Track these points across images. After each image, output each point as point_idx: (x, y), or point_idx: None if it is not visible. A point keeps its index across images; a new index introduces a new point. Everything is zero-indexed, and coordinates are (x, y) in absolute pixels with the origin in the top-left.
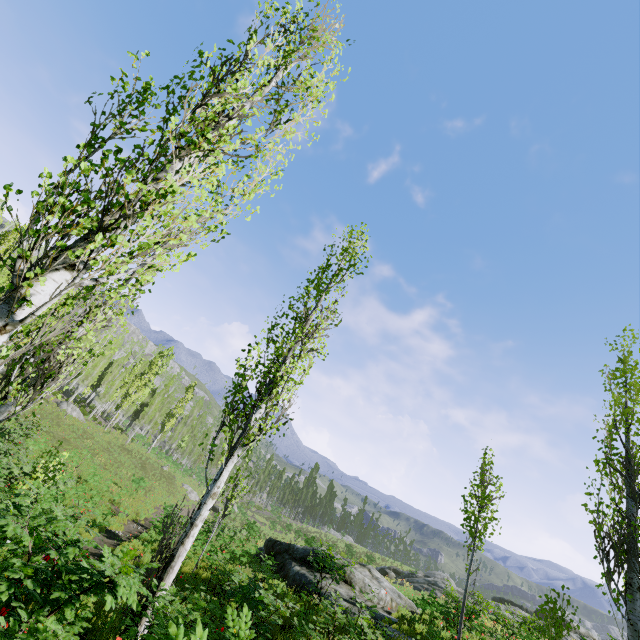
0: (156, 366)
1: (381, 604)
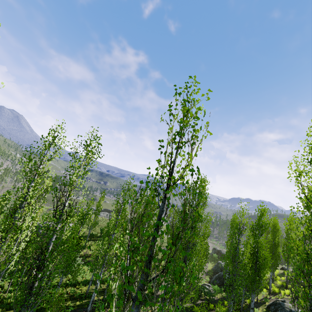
0: None
1: None
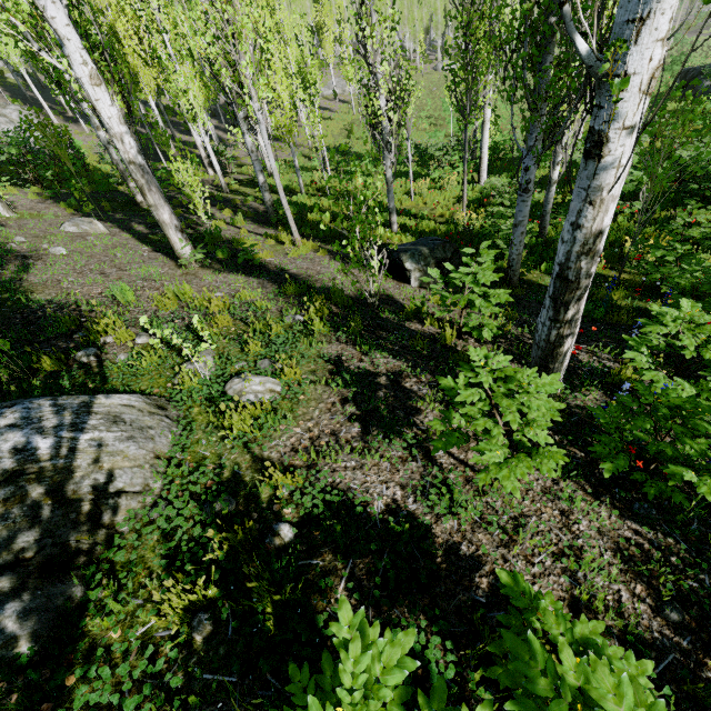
0: None
1: None
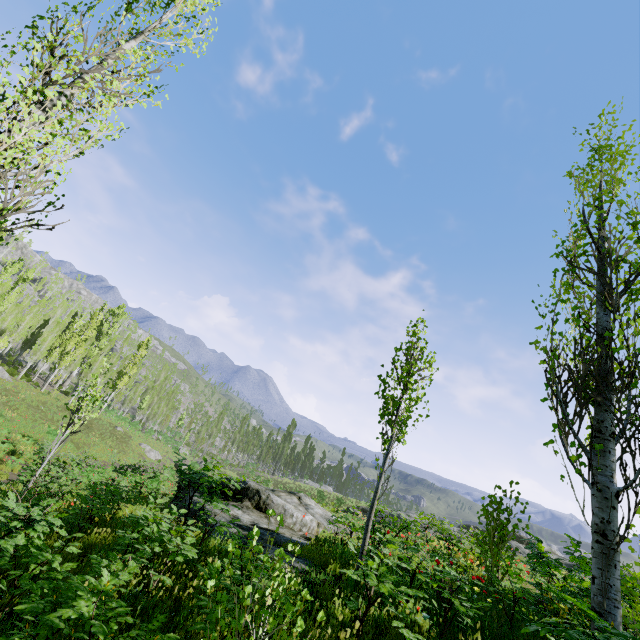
0: (97, 320)
1: (304, 531)
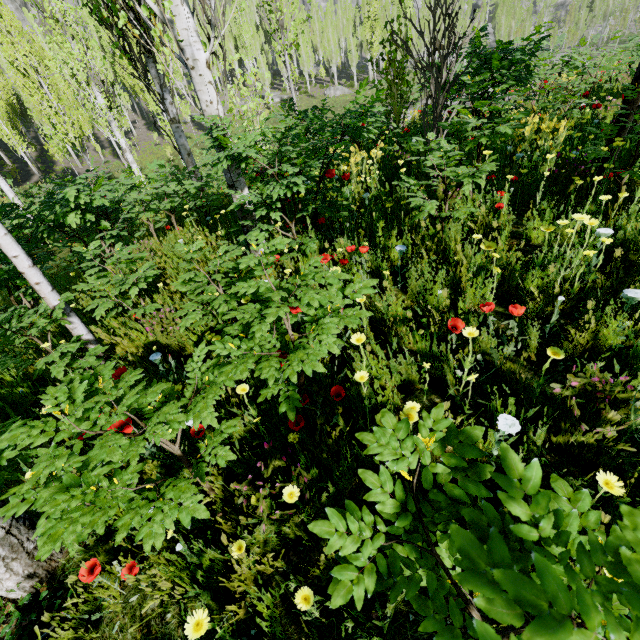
0: None
1: None
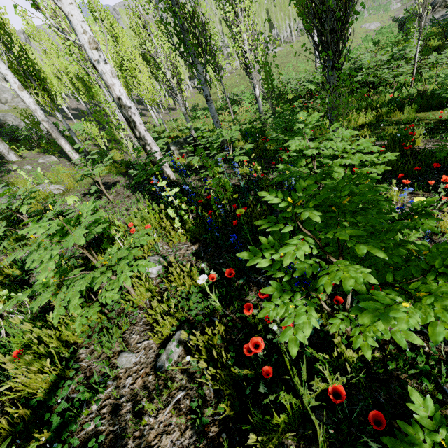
0: None
1: None
